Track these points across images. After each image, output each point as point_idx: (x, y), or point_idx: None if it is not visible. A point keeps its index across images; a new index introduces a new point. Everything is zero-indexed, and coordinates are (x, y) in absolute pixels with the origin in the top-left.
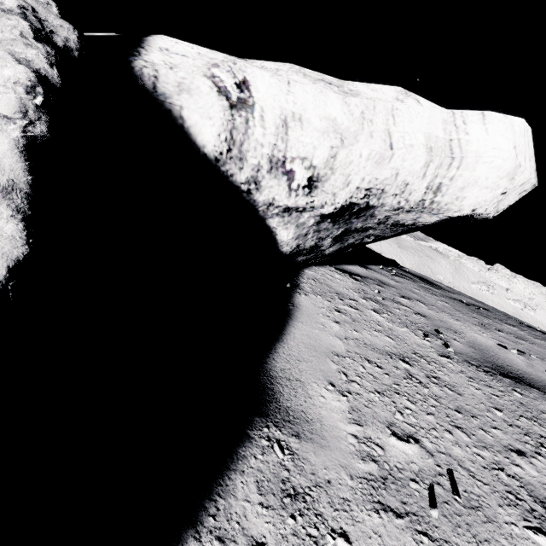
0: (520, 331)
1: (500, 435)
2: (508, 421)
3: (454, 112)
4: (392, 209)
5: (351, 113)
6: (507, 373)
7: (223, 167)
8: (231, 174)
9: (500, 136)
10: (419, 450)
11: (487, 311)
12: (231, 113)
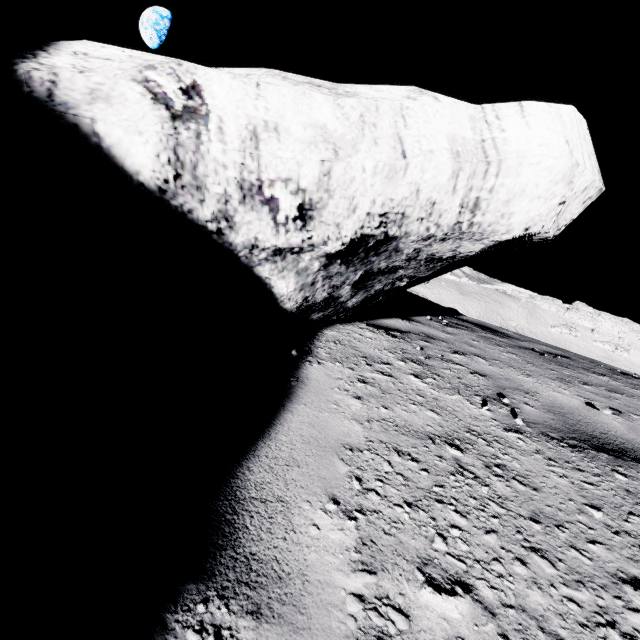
0: (613, 381)
1: (602, 554)
2: (612, 526)
3: (483, 106)
4: (421, 239)
5: (347, 117)
6: (601, 444)
7: (174, 201)
8: (189, 210)
9: (546, 129)
10: (470, 606)
11: (568, 360)
12: (174, 125)
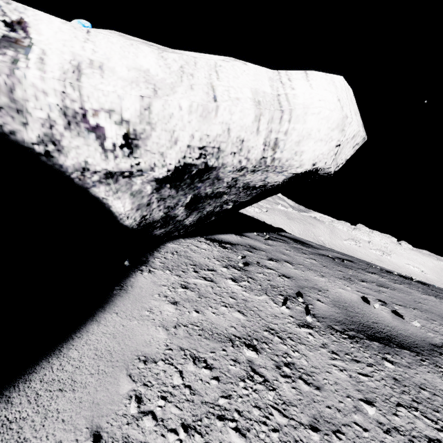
0: (381, 278)
1: None
2: (384, 423)
3: (279, 71)
4: (236, 169)
5: (168, 67)
6: (374, 333)
7: None
8: (11, 131)
9: (323, 90)
10: None
11: (351, 263)
12: None
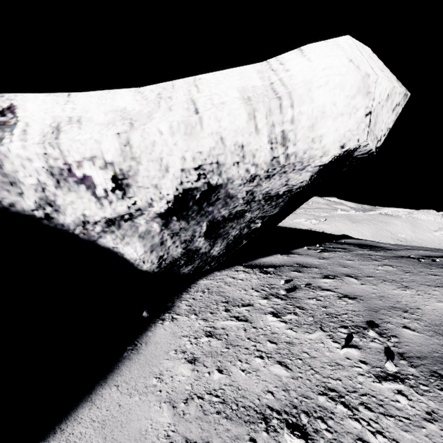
0: None
1: None
2: None
3: (268, 61)
4: (246, 181)
5: (145, 98)
6: None
7: None
8: (10, 204)
9: (326, 57)
10: None
11: None
12: None
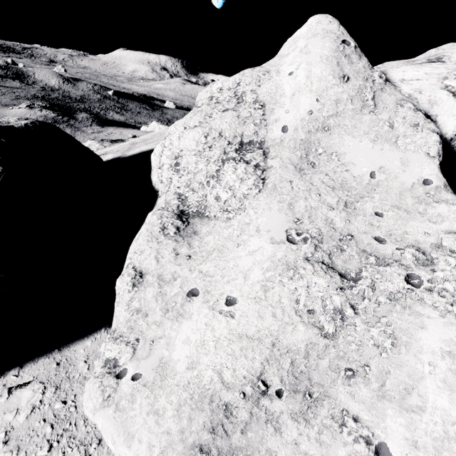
0: None
1: None
2: None
3: None
4: None
5: None
6: None
7: (452, 143)
8: (455, 145)
9: None
10: None
11: None
12: None
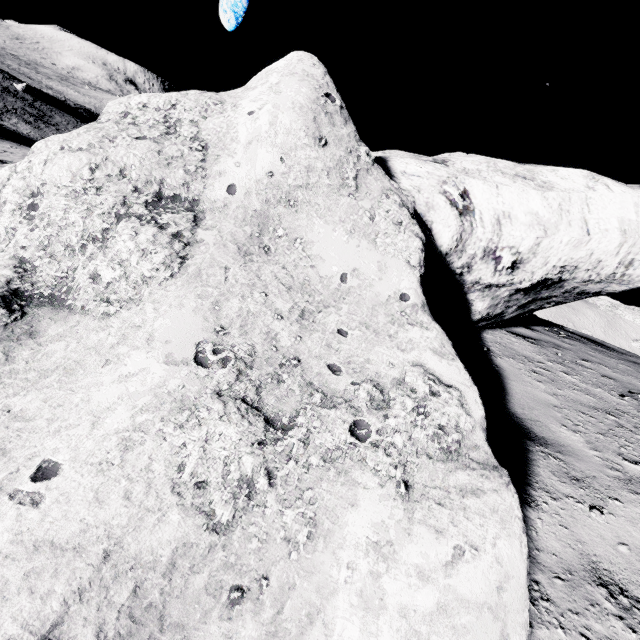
0: None
1: None
2: None
3: None
4: (582, 281)
5: (550, 206)
6: None
7: (448, 258)
8: (452, 262)
9: None
10: None
11: None
12: (461, 219)
